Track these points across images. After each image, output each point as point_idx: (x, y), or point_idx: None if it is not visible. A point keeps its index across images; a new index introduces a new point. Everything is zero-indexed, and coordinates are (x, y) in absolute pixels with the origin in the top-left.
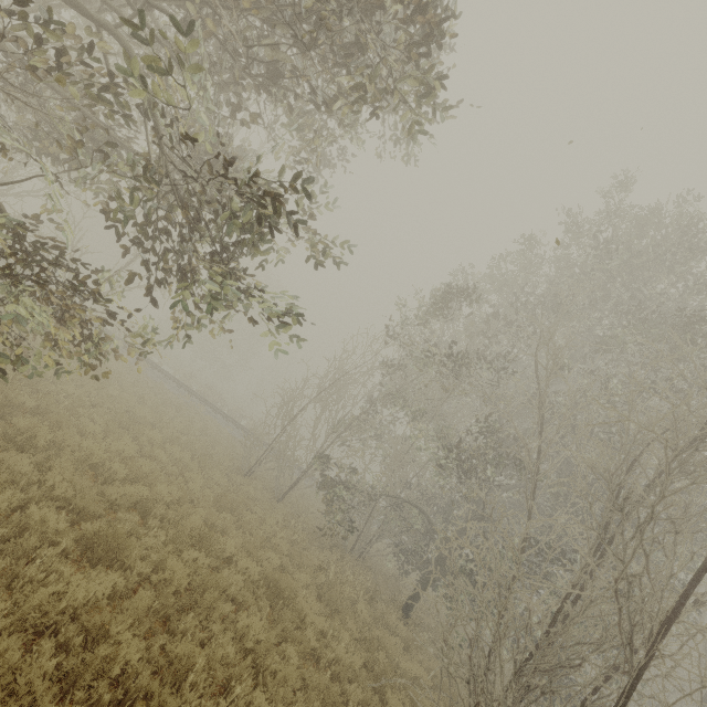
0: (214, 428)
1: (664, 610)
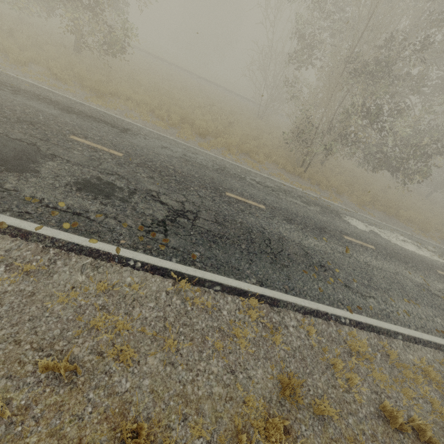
0: None
1: None
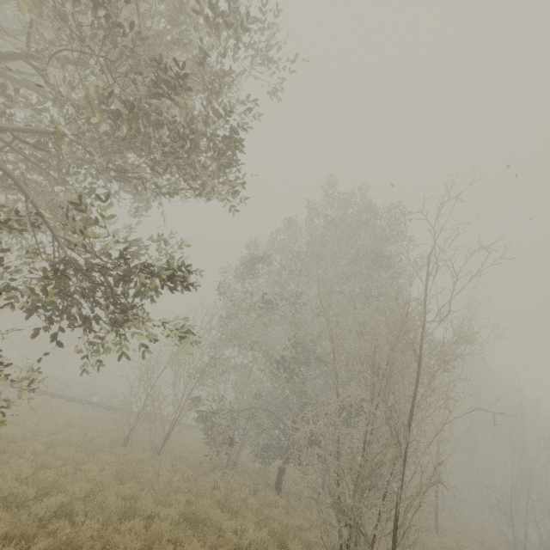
0: (75, 416)
1: (406, 419)
